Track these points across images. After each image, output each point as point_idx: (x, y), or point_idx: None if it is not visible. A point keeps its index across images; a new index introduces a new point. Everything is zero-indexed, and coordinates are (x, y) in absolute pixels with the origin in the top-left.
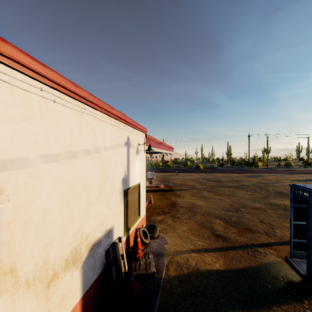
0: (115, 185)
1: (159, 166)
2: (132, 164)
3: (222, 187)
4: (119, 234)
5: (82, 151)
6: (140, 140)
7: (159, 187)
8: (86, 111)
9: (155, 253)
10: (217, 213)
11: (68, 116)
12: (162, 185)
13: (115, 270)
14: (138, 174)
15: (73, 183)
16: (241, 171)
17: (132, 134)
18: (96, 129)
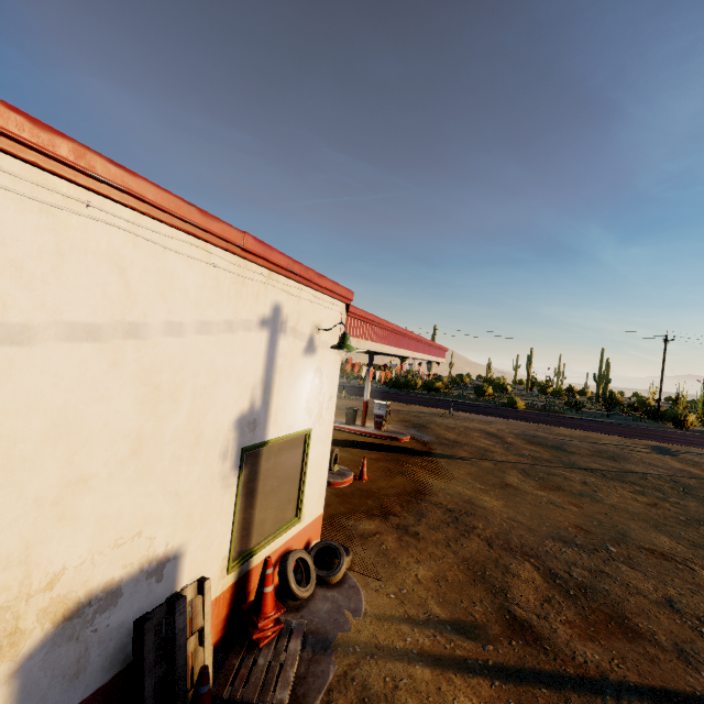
0: (207, 432)
1: (414, 388)
2: (285, 379)
3: (564, 467)
4: (206, 568)
5: (61, 327)
6: (326, 318)
7: (398, 440)
8: (93, 211)
9: (315, 635)
10: (531, 543)
11: (2, 215)
12: (405, 435)
13: (166, 674)
14: (307, 408)
15: (3, 420)
16: (630, 430)
17: (296, 299)
18: (136, 269)
